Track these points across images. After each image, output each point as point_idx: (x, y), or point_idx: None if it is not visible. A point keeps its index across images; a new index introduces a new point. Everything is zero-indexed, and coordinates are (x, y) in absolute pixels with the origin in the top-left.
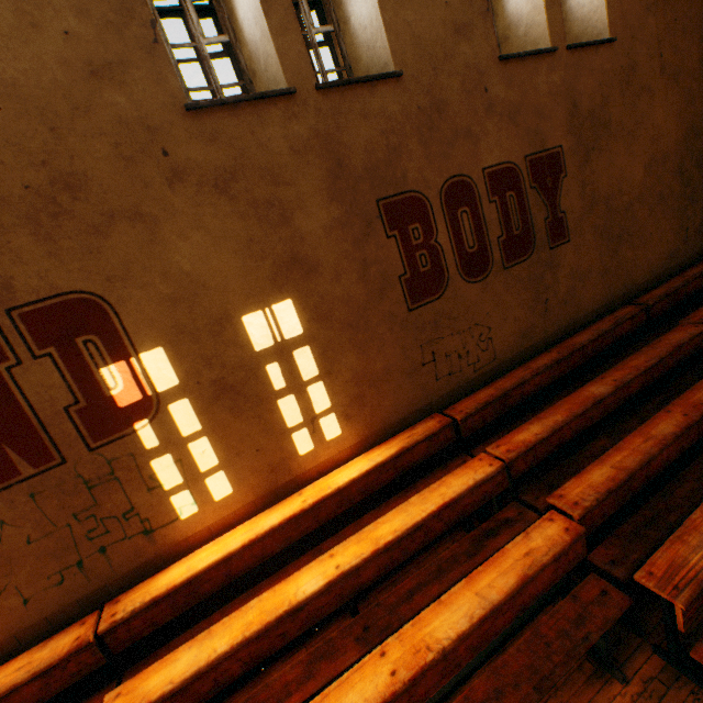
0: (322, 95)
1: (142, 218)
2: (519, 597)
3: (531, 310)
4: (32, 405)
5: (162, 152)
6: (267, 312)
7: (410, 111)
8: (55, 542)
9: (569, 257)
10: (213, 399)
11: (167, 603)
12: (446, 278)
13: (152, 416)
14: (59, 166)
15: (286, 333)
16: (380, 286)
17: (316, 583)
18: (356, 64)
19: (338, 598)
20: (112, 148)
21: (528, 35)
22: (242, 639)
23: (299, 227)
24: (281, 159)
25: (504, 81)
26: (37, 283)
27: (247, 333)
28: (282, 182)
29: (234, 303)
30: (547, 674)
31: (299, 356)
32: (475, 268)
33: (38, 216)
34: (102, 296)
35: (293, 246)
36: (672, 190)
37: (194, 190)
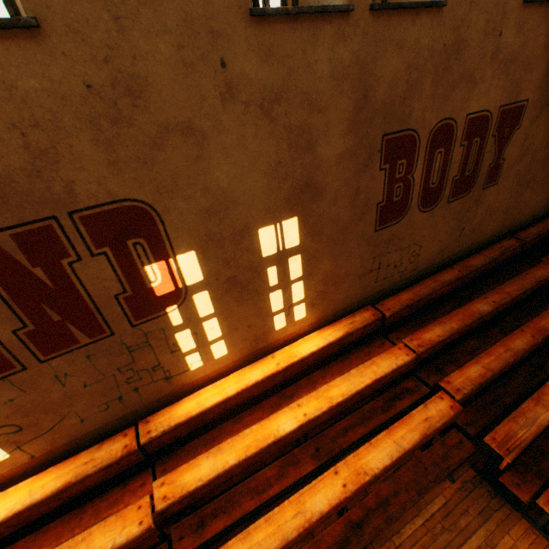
0: (373, 16)
1: (193, 132)
2: (417, 444)
3: (451, 235)
4: (89, 293)
5: (220, 62)
6: (277, 226)
7: (436, 47)
8: (103, 385)
9: (491, 197)
10: (225, 291)
11: (185, 426)
12: (408, 207)
13: (180, 303)
14: (121, 65)
15: (287, 244)
16: (362, 210)
17: (292, 425)
18: None
19: (302, 432)
20: (174, 51)
21: None
22: (245, 457)
23: (318, 155)
24: (321, 85)
25: (517, 27)
26: (96, 189)
27: (259, 242)
28: (316, 109)
29: (255, 218)
30: (425, 486)
31: (292, 262)
32: (429, 201)
33: (99, 121)
34: (151, 204)
35: (310, 171)
36: None
37: (242, 108)
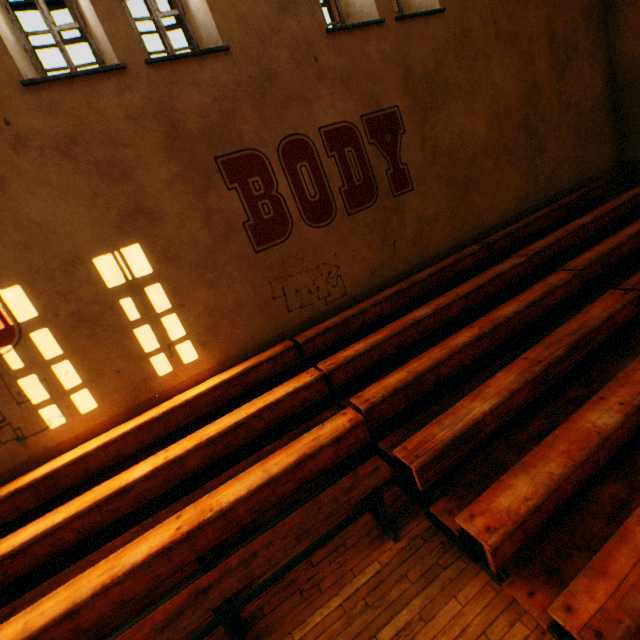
0: (153, 69)
1: None
2: (299, 471)
3: (379, 251)
4: None
5: (4, 121)
6: (117, 255)
7: (241, 80)
8: None
9: (415, 204)
10: (72, 328)
11: (31, 493)
12: (290, 224)
13: (15, 343)
14: None
15: (136, 272)
16: (225, 231)
17: (145, 470)
18: (201, 42)
19: (166, 482)
20: None
21: (363, 10)
22: (74, 513)
23: (141, 183)
24: (119, 125)
25: (334, 51)
26: None
27: (99, 273)
28: (121, 145)
29: (84, 248)
30: (309, 528)
31: (151, 292)
32: (319, 215)
33: None
34: None
35: (137, 199)
36: (518, 142)
37: (38, 153)
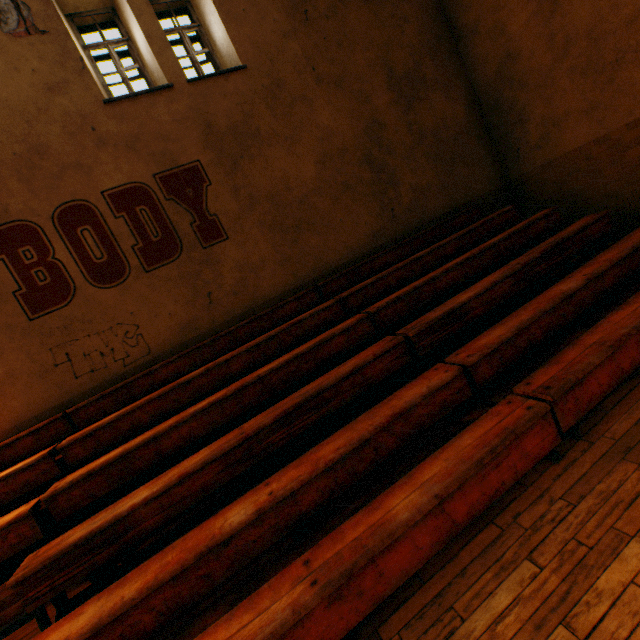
0: None
1: None
2: None
3: (191, 304)
4: None
5: None
6: None
7: (5, 158)
8: None
9: (232, 252)
10: None
11: None
12: (73, 287)
13: None
14: None
15: None
16: None
17: None
18: None
19: None
20: None
21: (159, 77)
22: None
23: None
24: None
25: (116, 119)
26: None
27: None
28: None
29: None
30: None
31: None
32: (109, 275)
33: None
34: None
35: None
36: (362, 178)
37: None
